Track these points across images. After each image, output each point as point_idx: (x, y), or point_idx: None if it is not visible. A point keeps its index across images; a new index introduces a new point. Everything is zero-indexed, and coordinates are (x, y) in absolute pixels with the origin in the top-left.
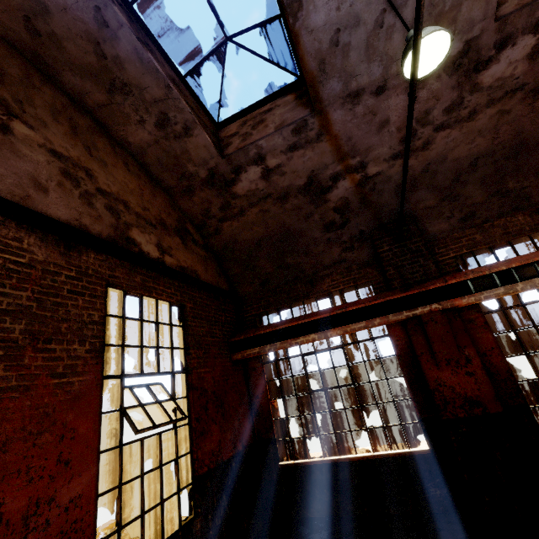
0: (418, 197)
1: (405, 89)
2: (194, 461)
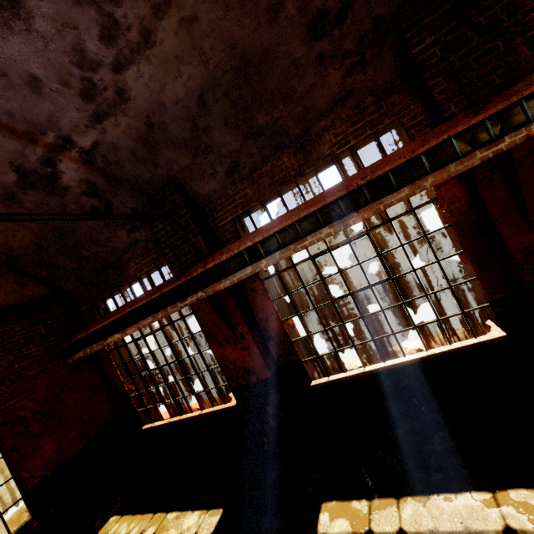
0: (165, 159)
1: (6, 26)
2: (19, 483)
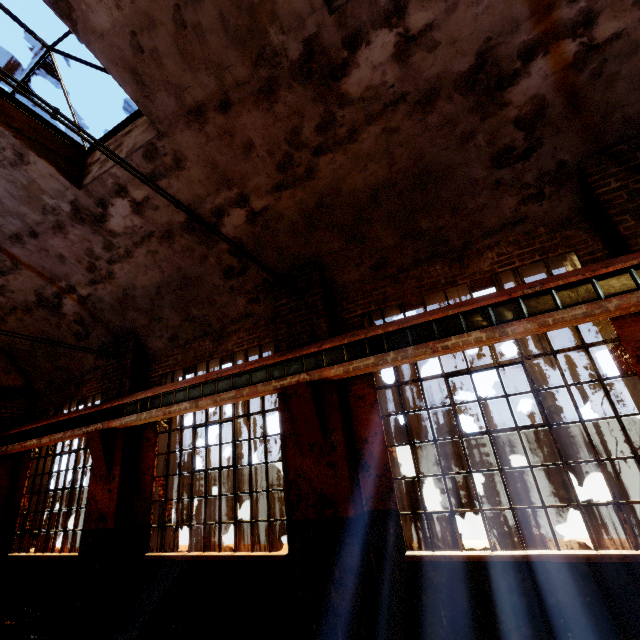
0: (132, 316)
1: (55, 234)
2: None
